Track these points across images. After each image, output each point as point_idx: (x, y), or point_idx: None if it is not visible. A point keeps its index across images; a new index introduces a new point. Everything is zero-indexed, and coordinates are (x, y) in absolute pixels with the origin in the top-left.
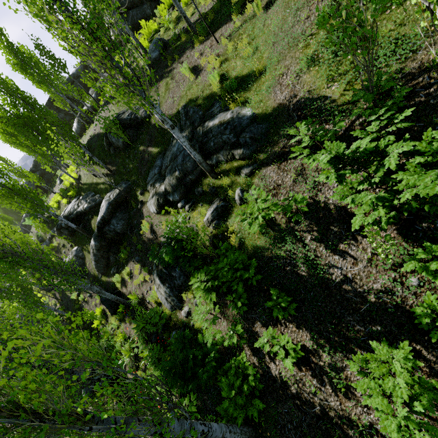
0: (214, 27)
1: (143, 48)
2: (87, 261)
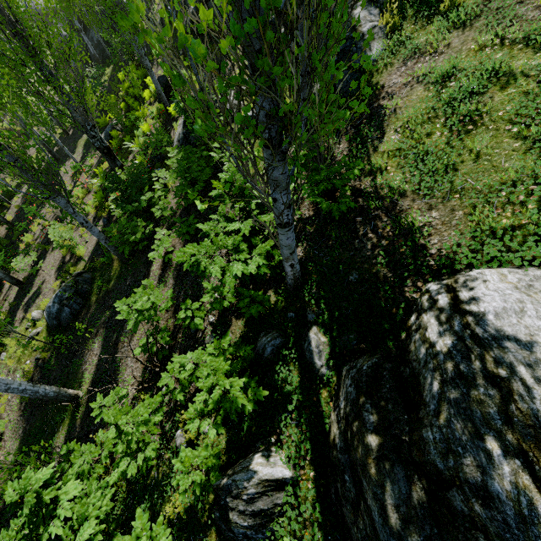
0: None
1: None
2: None
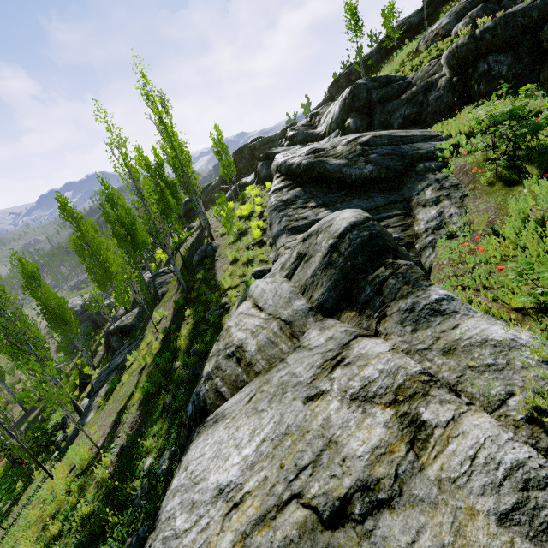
0: (181, 309)
1: (210, 235)
2: None
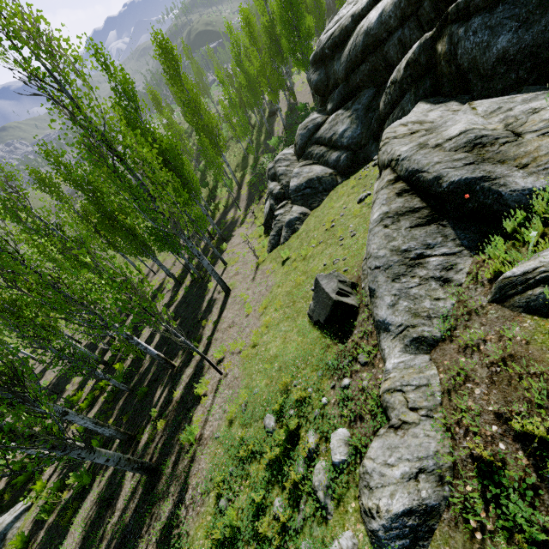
0: None
1: None
2: None
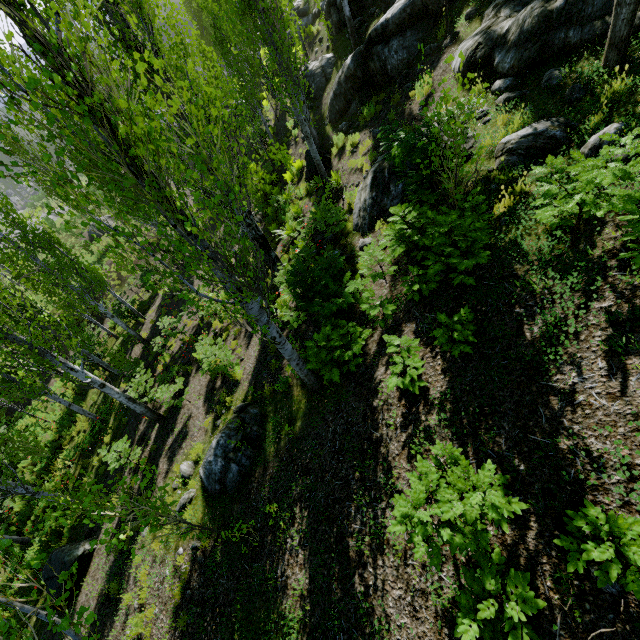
0: None
1: None
2: (328, 88)
